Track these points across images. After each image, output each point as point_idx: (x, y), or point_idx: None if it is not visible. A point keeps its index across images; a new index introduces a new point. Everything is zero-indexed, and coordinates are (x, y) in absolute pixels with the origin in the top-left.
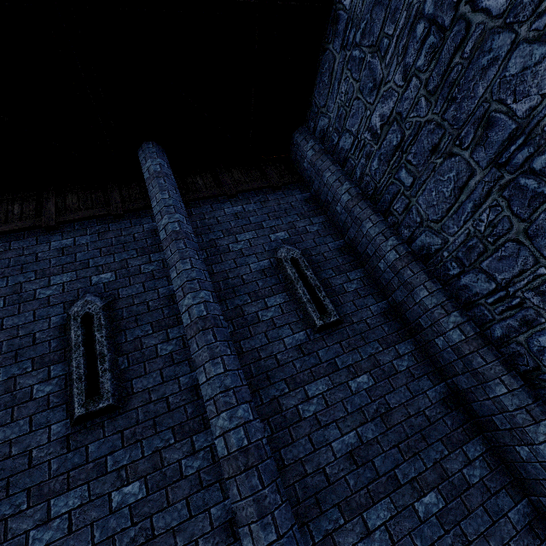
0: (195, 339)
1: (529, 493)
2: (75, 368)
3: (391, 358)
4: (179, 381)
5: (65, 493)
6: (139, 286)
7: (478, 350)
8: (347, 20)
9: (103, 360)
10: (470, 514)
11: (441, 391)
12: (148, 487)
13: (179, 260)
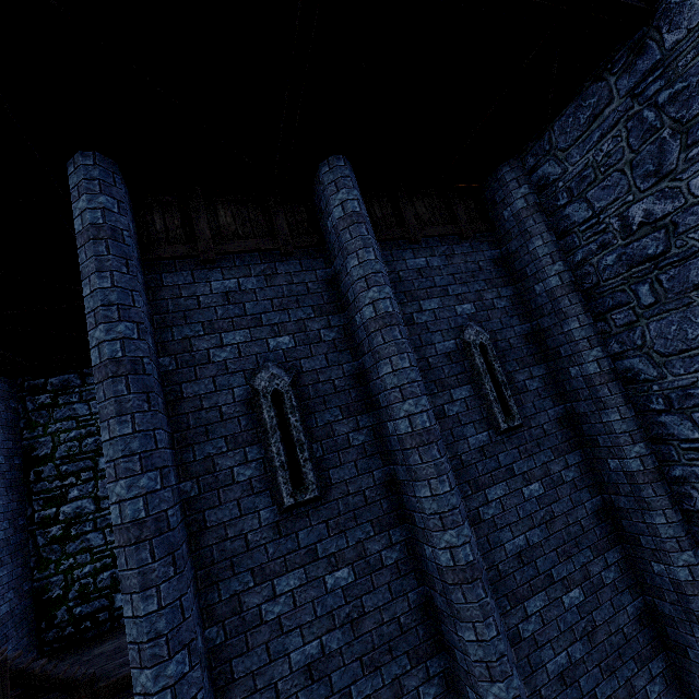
0: (418, 452)
1: (645, 594)
2: (276, 455)
3: (560, 468)
4: (373, 475)
5: (285, 575)
6: (322, 358)
7: (652, 482)
8: (658, 62)
9: (302, 448)
10: (600, 607)
11: (597, 503)
12: (356, 573)
13: (397, 355)
